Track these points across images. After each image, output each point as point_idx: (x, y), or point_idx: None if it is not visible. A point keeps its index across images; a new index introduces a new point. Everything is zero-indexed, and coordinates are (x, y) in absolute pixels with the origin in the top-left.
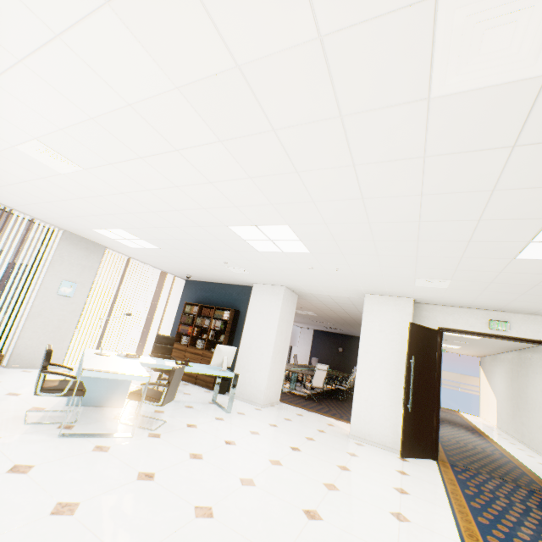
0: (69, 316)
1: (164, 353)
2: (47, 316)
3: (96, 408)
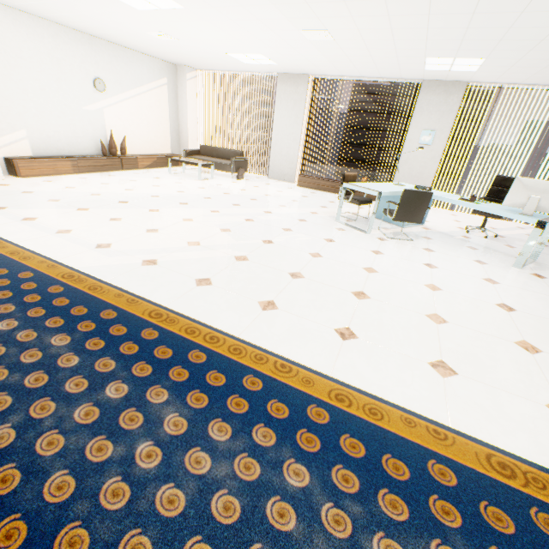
0: (429, 163)
1: (500, 198)
2: (410, 163)
3: (384, 222)
